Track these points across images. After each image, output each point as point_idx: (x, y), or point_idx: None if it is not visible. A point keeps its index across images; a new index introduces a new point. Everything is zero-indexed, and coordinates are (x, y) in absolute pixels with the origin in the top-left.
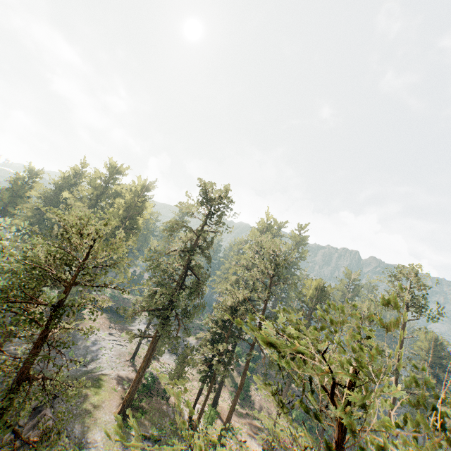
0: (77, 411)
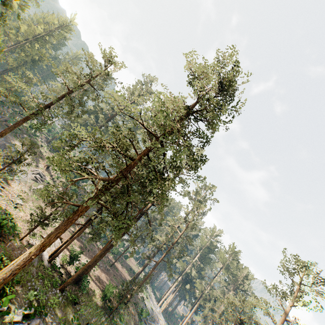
0: None
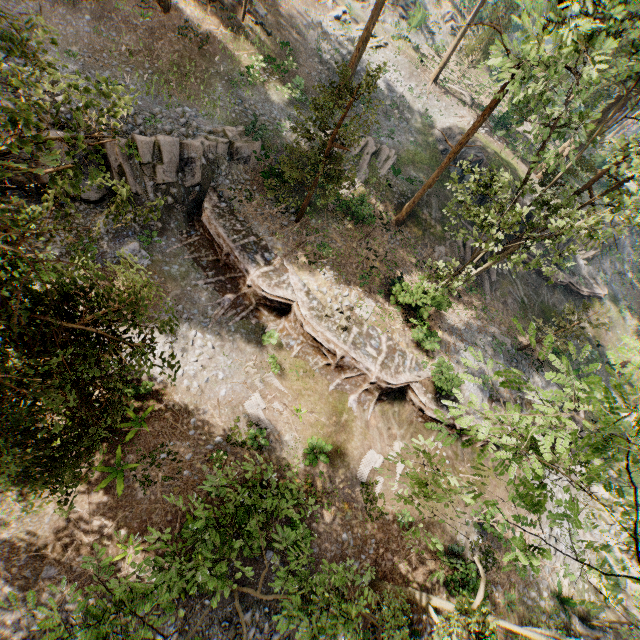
0: (533, 196)
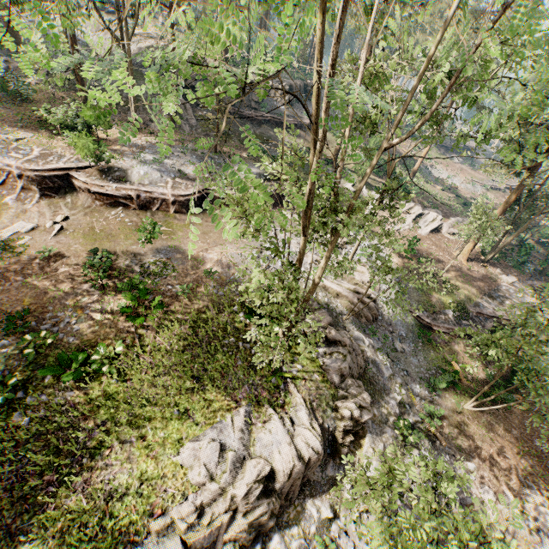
0: None
